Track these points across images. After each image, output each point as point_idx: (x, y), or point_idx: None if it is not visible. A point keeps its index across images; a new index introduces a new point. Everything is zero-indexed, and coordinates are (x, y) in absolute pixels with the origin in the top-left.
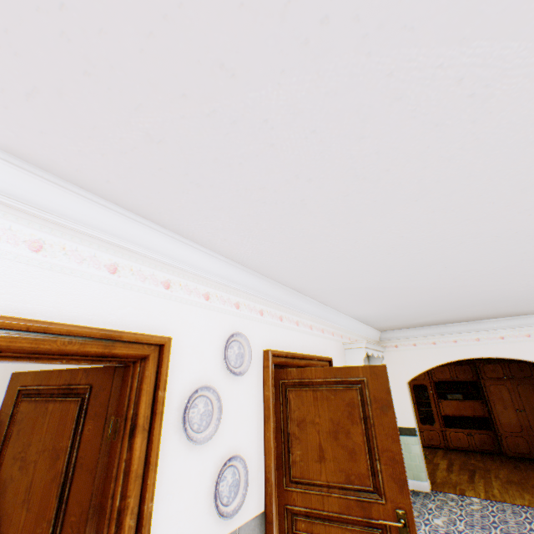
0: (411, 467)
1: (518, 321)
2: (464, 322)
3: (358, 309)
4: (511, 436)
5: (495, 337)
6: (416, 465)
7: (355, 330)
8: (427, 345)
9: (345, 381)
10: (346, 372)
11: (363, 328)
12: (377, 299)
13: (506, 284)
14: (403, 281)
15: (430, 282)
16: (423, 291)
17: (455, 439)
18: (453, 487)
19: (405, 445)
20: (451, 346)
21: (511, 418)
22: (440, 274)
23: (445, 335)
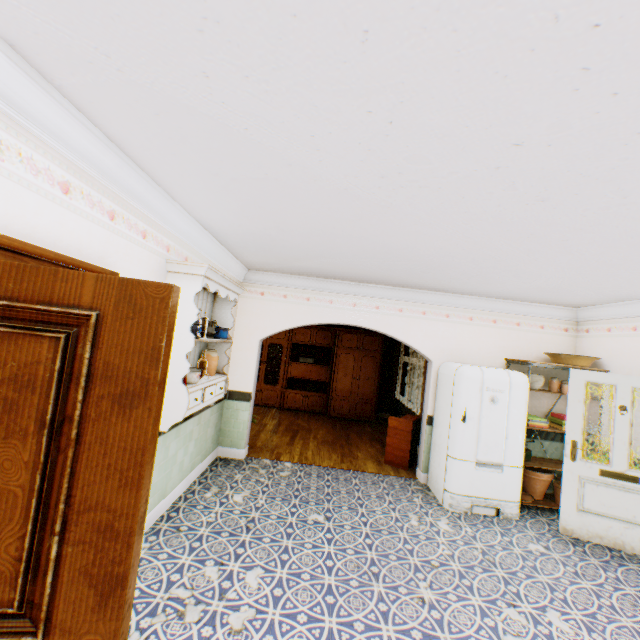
0: (233, 435)
1: (399, 294)
2: (349, 282)
3: (210, 206)
4: (341, 400)
5: (372, 306)
6: (240, 432)
7: (203, 250)
8: (300, 300)
9: (28, 313)
10: (40, 286)
11: (221, 253)
12: (245, 187)
13: (434, 226)
14: (301, 139)
15: (347, 170)
16: (326, 195)
17: (292, 400)
18: (272, 452)
19: (233, 412)
20: (326, 307)
21: (347, 385)
22: (372, 150)
23: (324, 293)
